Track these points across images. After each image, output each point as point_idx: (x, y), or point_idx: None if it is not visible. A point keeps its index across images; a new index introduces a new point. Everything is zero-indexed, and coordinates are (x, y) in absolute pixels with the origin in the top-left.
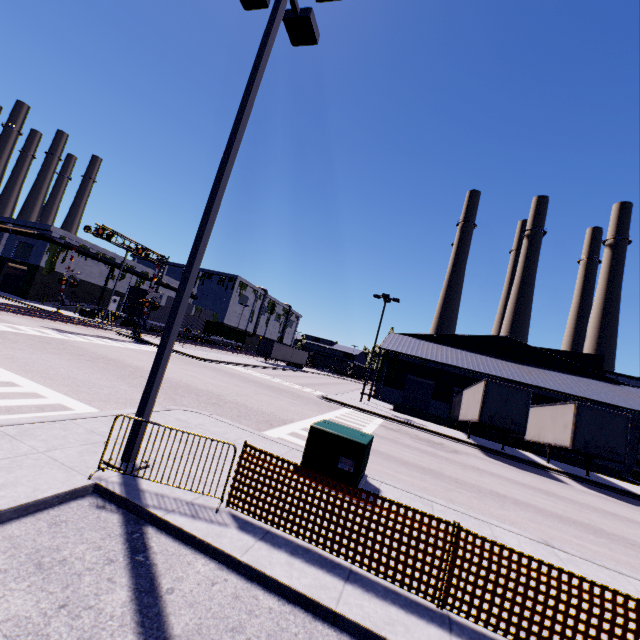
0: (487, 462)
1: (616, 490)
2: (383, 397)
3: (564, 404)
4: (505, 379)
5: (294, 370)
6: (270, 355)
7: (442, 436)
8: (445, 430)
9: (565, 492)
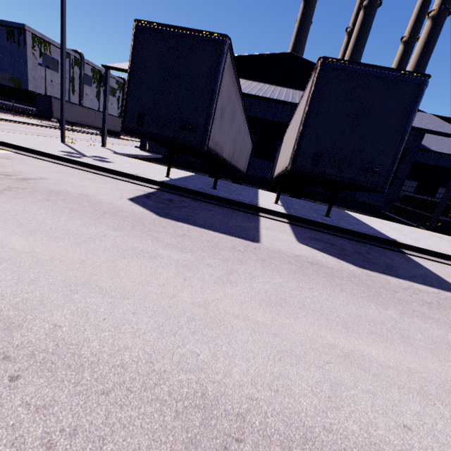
0: (47, 209)
1: (359, 236)
2: (151, 148)
3: (305, 89)
4: (264, 99)
5: (97, 135)
6: (52, 115)
7: (109, 173)
8: (152, 169)
9: (154, 288)
